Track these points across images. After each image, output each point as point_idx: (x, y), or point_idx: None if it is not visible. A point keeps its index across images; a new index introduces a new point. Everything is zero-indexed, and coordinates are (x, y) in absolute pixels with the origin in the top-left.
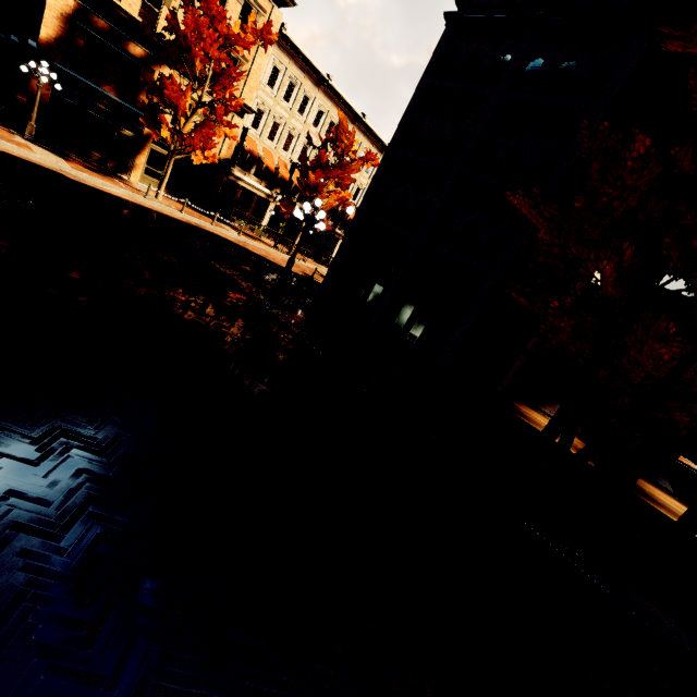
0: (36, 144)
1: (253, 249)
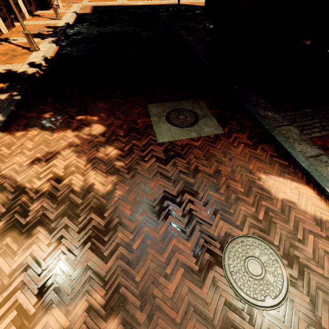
0: None
1: (197, 4)
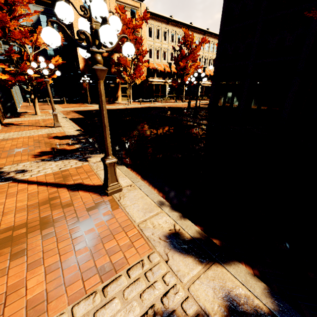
0: (92, 104)
1: (170, 106)
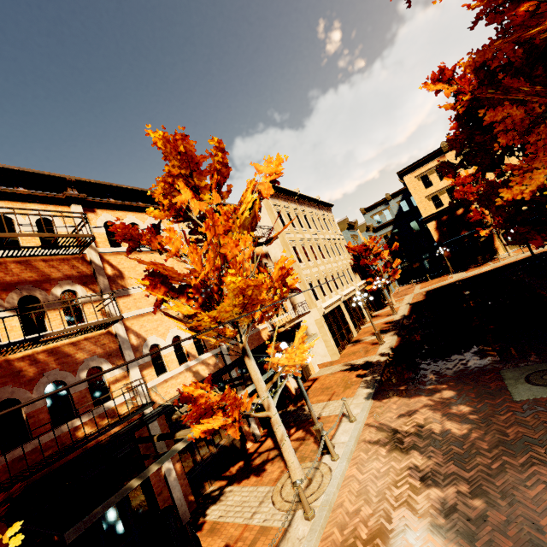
0: (456, 273)
1: None
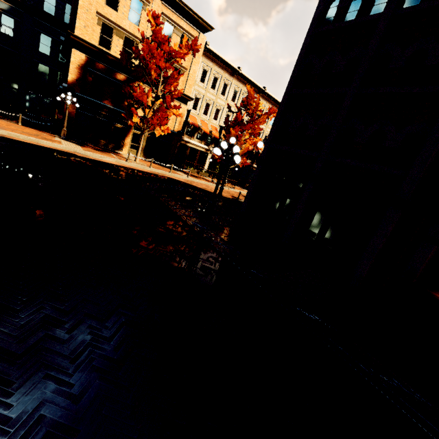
0: (67, 140)
1: (196, 185)
